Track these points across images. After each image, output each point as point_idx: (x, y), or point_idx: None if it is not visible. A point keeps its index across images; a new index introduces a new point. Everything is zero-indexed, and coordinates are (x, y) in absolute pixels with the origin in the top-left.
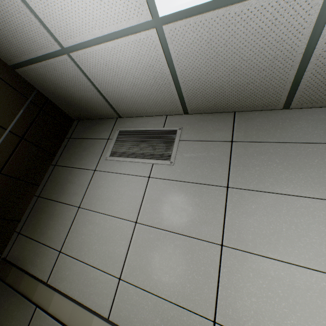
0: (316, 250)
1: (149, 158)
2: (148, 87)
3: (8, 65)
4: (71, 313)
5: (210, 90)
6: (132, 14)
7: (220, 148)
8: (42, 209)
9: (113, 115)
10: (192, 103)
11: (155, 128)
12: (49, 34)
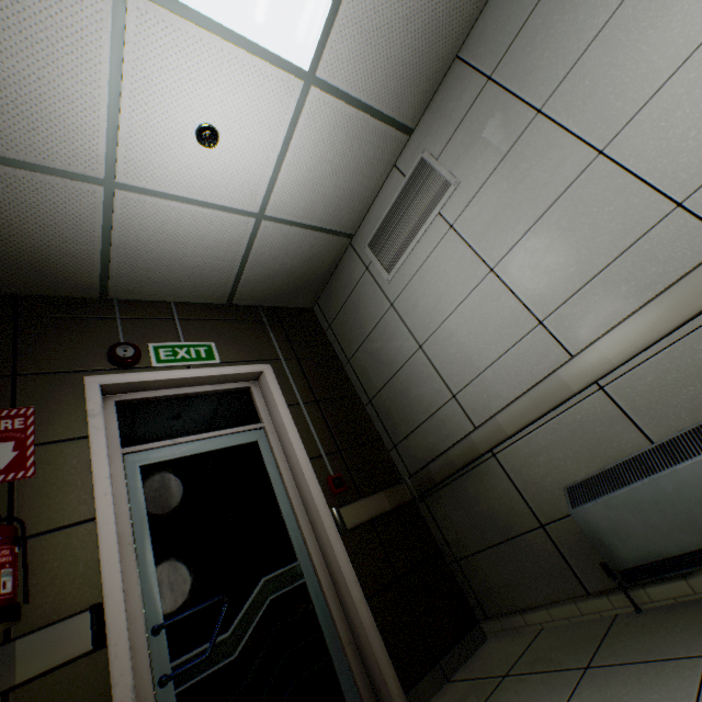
0: (700, 10)
1: (429, 216)
2: (350, 156)
3: (224, 305)
4: (532, 405)
5: (408, 72)
6: (287, 100)
7: (486, 102)
8: (388, 403)
9: (344, 245)
10: (405, 112)
11: (398, 190)
12: (240, 216)
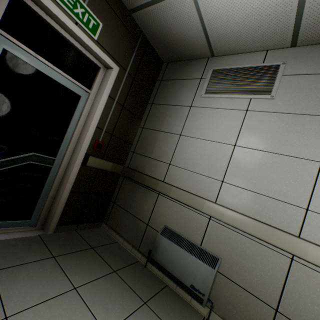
0: None
1: (247, 94)
2: (262, 18)
3: (127, 10)
4: (187, 198)
5: None
6: None
7: None
8: (148, 137)
9: (206, 55)
10: (307, 33)
11: (253, 64)
12: None
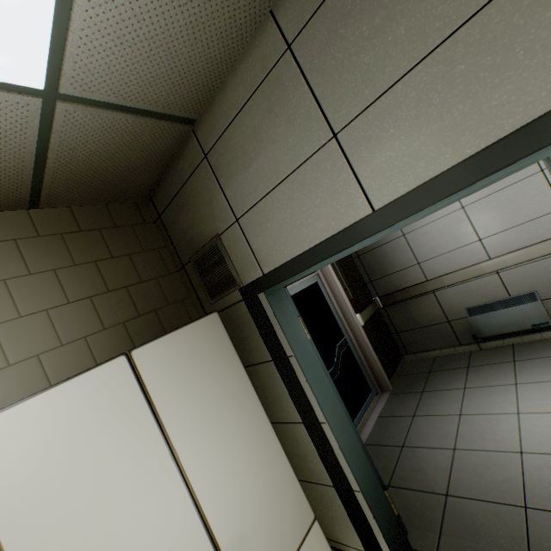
0: None
1: None
2: None
3: None
4: (463, 275)
5: None
6: None
7: None
8: (371, 259)
9: None
10: None
11: None
12: None
